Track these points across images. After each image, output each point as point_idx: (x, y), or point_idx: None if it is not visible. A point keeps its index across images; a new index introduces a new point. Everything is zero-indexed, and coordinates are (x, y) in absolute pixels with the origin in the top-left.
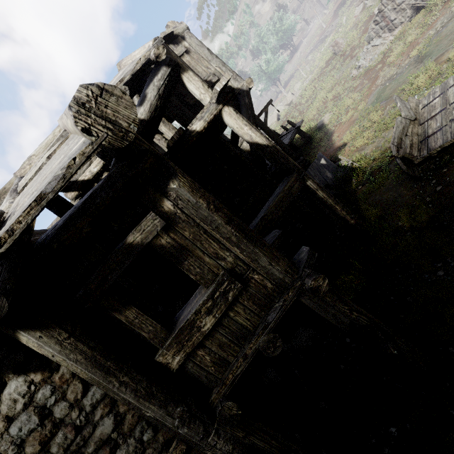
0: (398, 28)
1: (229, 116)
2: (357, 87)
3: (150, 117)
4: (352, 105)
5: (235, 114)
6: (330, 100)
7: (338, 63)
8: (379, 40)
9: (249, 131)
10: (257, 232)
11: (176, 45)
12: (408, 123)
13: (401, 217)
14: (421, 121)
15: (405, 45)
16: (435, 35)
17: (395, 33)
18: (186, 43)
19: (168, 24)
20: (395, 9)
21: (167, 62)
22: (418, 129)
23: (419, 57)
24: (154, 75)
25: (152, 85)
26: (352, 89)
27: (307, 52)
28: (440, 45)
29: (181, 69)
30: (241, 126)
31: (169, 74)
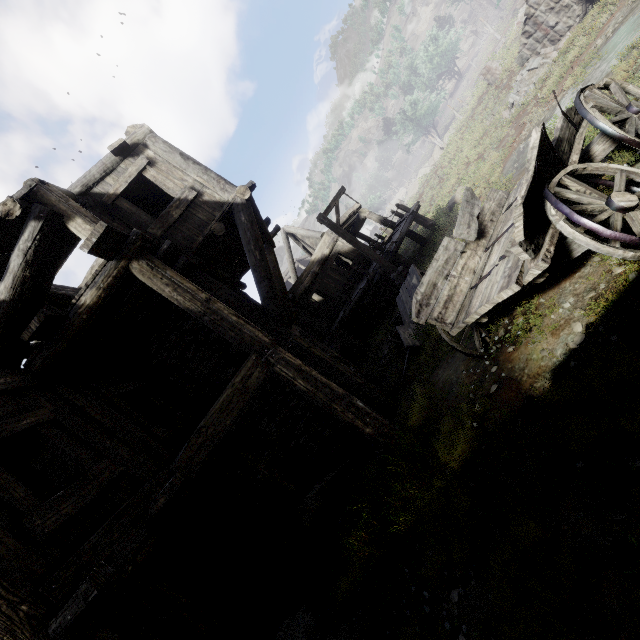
0: (565, 36)
1: (141, 274)
2: (503, 140)
3: (13, 295)
4: (487, 173)
5: (150, 270)
6: (474, 160)
7: (490, 99)
8: (536, 60)
9: (173, 294)
10: (190, 455)
11: (136, 157)
12: (459, 248)
13: (442, 432)
14: (491, 241)
15: (563, 68)
16: (601, 46)
17: (561, 45)
18: (150, 152)
19: (128, 130)
20: (553, 9)
21: (36, 213)
22: (482, 258)
23: (573, 90)
24: (22, 234)
25: (17, 249)
26: (498, 142)
27: (475, 79)
28: (601, 67)
29: (66, 218)
30: (160, 287)
31: (41, 229)
